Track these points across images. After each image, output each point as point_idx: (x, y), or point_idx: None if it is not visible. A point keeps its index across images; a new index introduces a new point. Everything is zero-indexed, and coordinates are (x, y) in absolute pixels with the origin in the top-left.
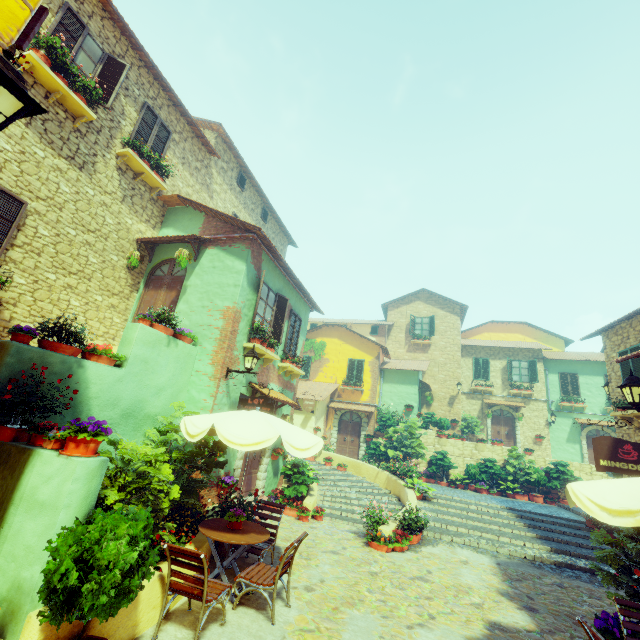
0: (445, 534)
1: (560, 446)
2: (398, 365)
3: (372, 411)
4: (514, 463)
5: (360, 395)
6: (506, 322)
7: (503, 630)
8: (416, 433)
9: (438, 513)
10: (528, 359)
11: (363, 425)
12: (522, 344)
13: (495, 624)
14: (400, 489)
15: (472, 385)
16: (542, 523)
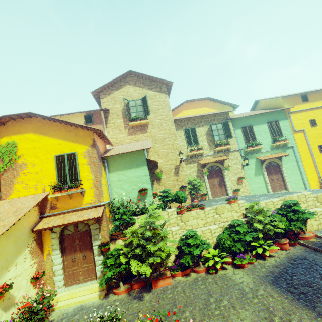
0: None
1: (252, 180)
2: (121, 149)
3: (99, 216)
4: (262, 220)
5: (81, 197)
6: (196, 100)
7: None
8: (161, 229)
9: None
10: (221, 121)
11: (93, 234)
12: (213, 112)
13: None
14: None
15: (187, 152)
16: None
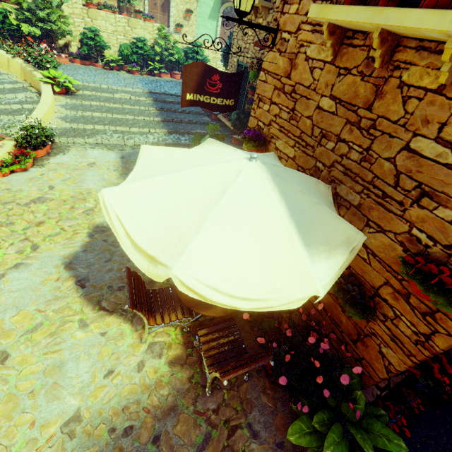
0: (79, 137)
1: (203, 23)
2: None
3: None
4: (161, 44)
5: None
6: None
7: (103, 231)
8: (52, 0)
9: (78, 111)
10: None
11: None
12: None
13: (98, 227)
14: (38, 83)
15: None
16: (170, 104)
